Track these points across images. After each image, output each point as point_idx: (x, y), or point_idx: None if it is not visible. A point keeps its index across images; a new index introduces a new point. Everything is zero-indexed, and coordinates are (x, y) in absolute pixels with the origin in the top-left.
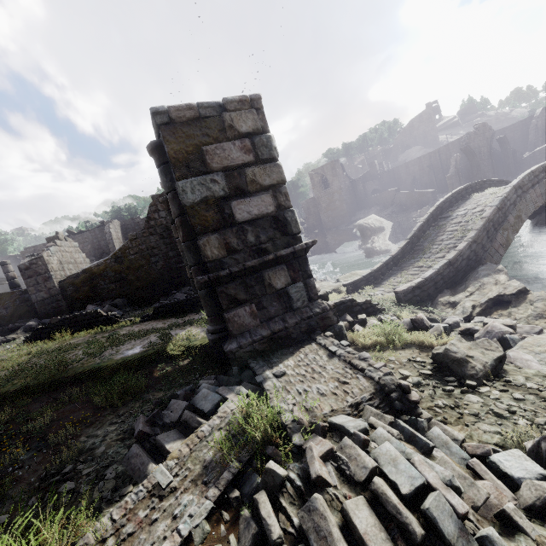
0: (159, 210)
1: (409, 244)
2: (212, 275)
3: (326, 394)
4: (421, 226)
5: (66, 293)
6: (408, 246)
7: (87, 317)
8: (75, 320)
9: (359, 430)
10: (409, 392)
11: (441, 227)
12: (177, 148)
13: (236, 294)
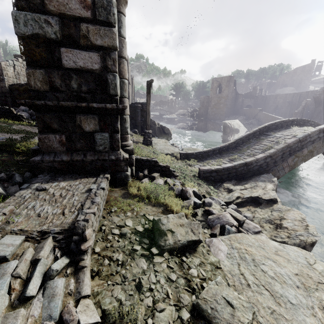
0: None
1: (234, 143)
2: (28, 101)
3: (40, 215)
4: (248, 134)
5: (12, 93)
6: (233, 144)
7: (3, 110)
8: None
9: None
10: (84, 240)
11: (260, 140)
12: None
13: (51, 123)
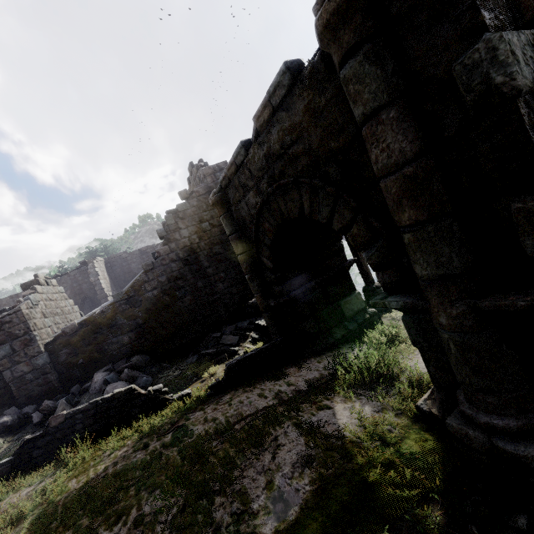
0: (181, 228)
1: None
2: None
3: None
4: None
5: (57, 359)
6: None
7: (114, 403)
8: (93, 412)
9: None
10: None
11: None
12: None
13: None
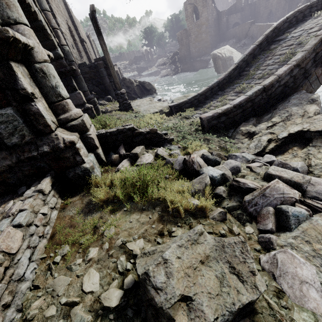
0: None
1: (236, 68)
2: None
3: None
4: (252, 49)
5: None
6: (235, 71)
7: None
8: None
9: None
10: None
11: (271, 50)
12: None
13: None
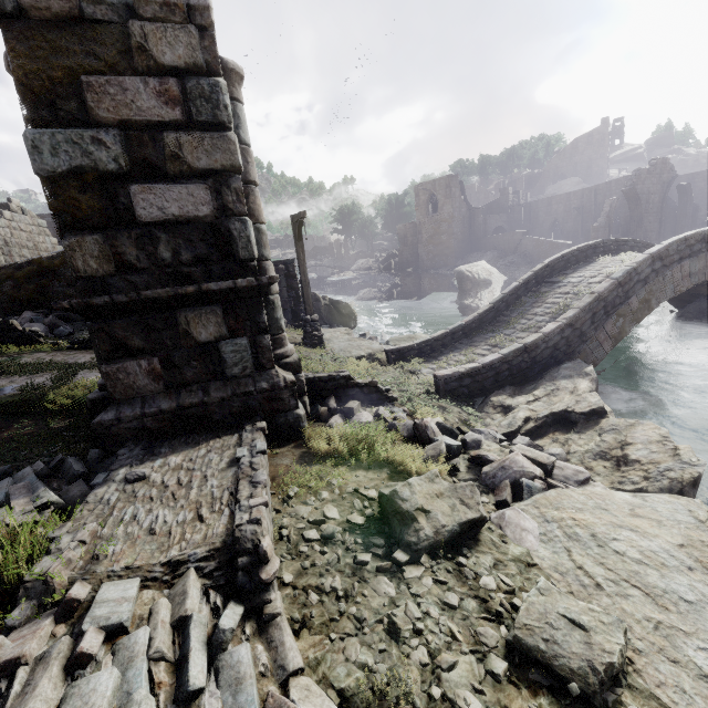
0: None
1: (492, 310)
2: (77, 301)
3: (155, 532)
4: (515, 288)
5: (1, 288)
6: (490, 314)
7: None
8: None
9: (104, 626)
10: (264, 562)
11: (542, 295)
12: (32, 67)
13: (127, 338)
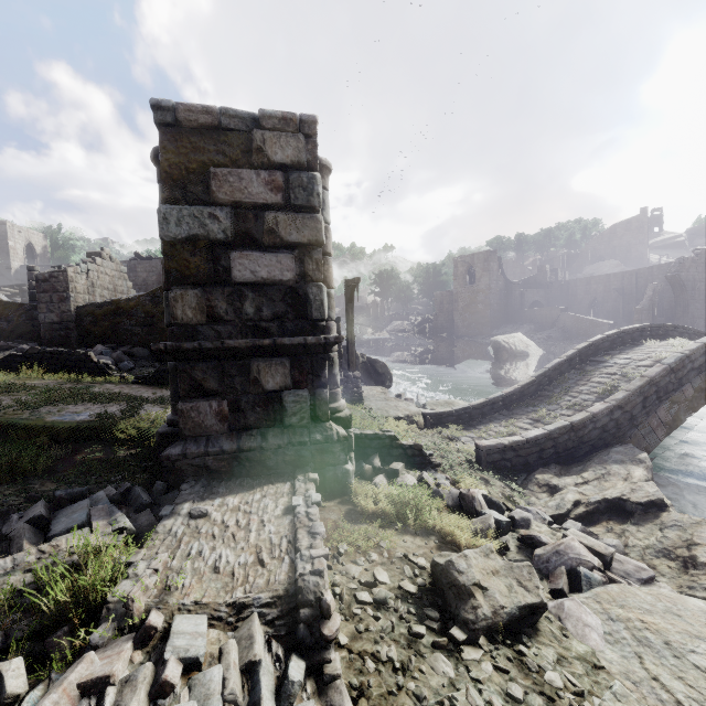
0: None
1: (533, 384)
2: (171, 344)
3: (220, 570)
4: (558, 364)
5: (81, 322)
6: (531, 387)
7: (73, 358)
8: (58, 357)
9: (182, 658)
10: (326, 617)
11: (586, 373)
12: (176, 160)
13: (204, 380)
